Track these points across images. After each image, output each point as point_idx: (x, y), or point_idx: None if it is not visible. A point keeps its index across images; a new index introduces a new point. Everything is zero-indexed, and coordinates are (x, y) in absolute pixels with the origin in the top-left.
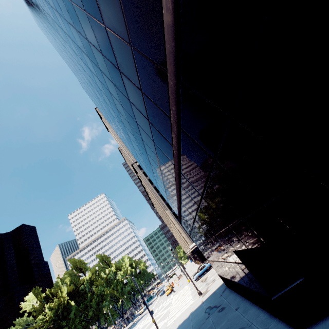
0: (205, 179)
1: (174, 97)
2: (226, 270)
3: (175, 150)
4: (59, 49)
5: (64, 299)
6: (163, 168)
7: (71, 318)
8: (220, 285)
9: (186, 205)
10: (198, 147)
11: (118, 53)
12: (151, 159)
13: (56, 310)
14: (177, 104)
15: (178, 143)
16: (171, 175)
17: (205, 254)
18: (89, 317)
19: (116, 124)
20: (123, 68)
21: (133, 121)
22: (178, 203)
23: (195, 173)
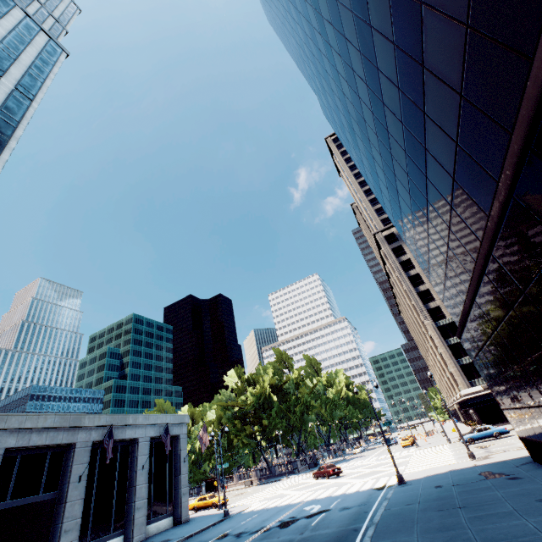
0: (537, 266)
1: (514, 161)
2: (541, 422)
3: (491, 222)
4: (301, 59)
5: (265, 390)
6: (456, 245)
7: (271, 413)
8: (518, 456)
9: (485, 305)
10: (535, 223)
11: (433, 96)
12: (433, 230)
13: (258, 398)
14: (516, 169)
15: (500, 214)
16: (470, 256)
17: (500, 396)
18: (291, 422)
19: (375, 172)
20: (433, 112)
21: (420, 174)
22: (467, 303)
23: (520, 257)
